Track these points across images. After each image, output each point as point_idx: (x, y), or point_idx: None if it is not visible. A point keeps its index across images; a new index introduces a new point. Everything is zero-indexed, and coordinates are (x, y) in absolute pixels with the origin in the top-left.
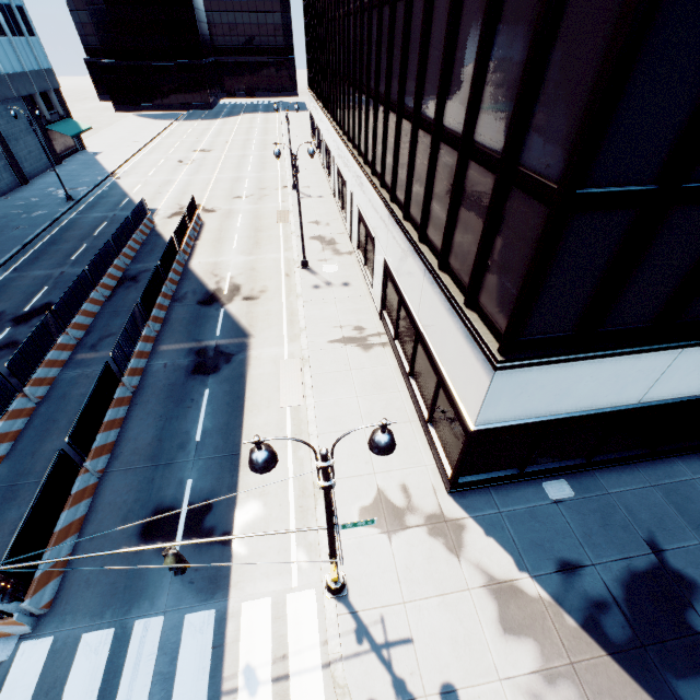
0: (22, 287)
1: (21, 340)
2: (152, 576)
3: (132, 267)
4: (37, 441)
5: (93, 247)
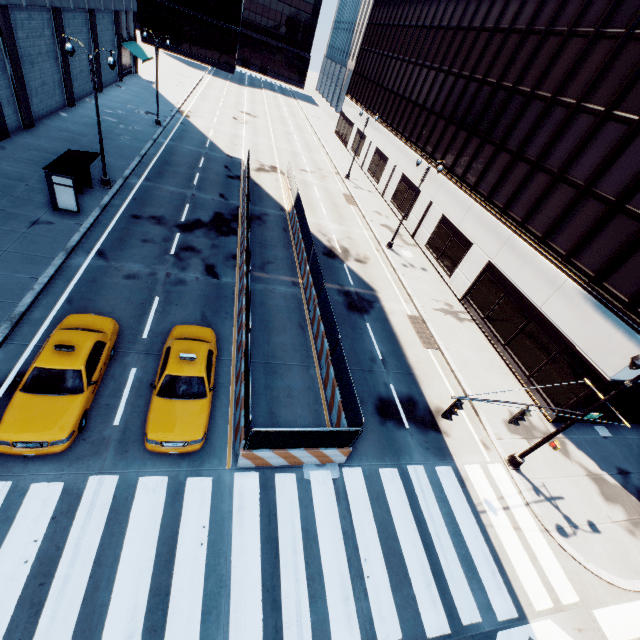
0: (165, 197)
1: (196, 247)
2: (401, 441)
3: (252, 208)
4: (264, 333)
5: (206, 179)
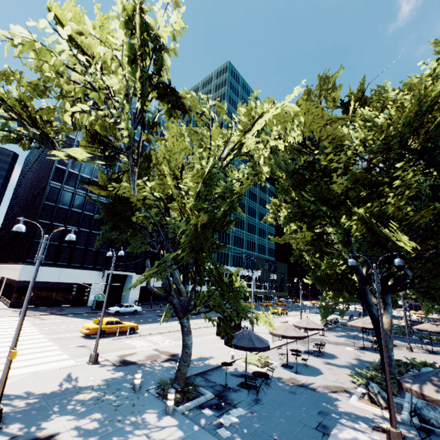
0: None
1: None
2: None
3: None
4: None
5: None
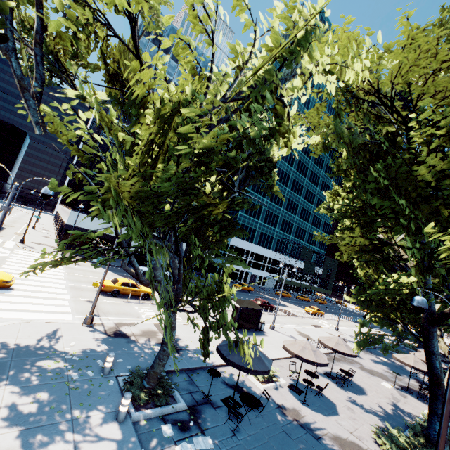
0: None
1: None
2: None
3: None
4: None
5: None
